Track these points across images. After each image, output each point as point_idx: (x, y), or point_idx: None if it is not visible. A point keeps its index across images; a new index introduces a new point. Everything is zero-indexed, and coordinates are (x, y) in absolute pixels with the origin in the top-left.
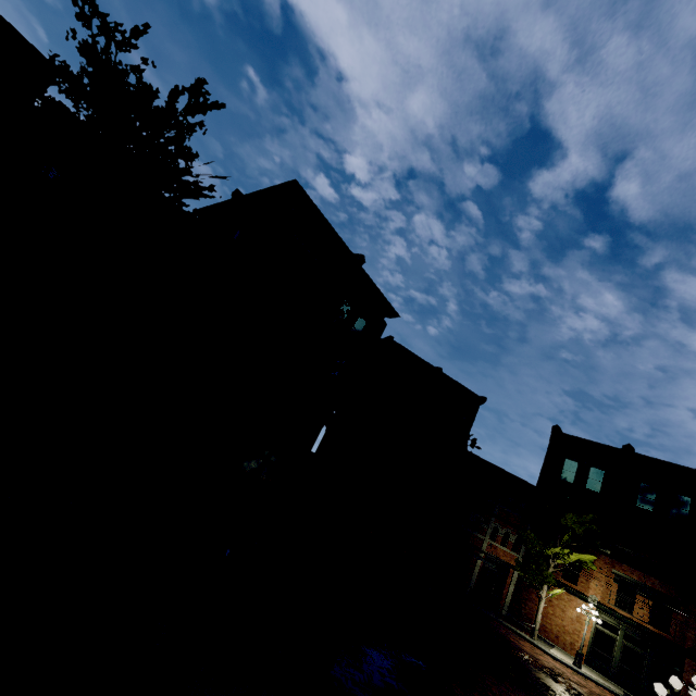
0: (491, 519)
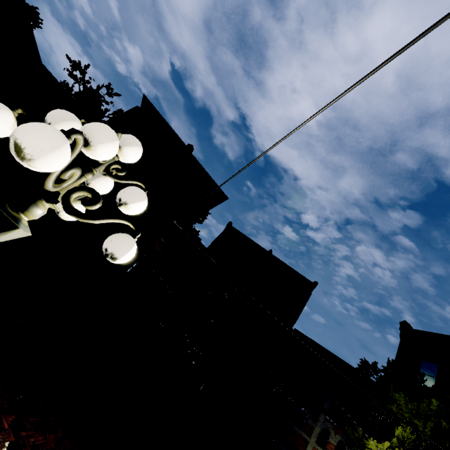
0: (319, 415)
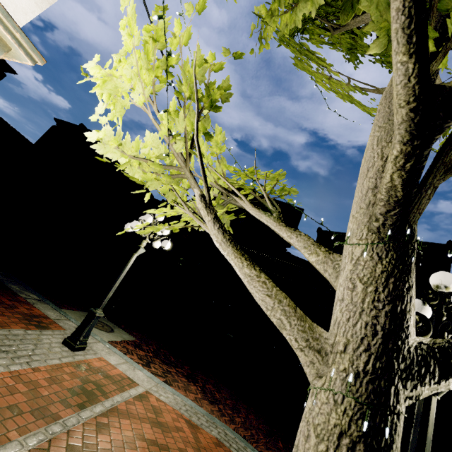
0: None
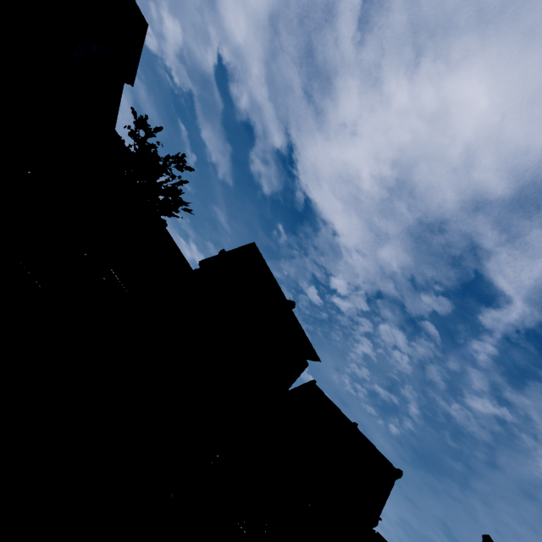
0: None
